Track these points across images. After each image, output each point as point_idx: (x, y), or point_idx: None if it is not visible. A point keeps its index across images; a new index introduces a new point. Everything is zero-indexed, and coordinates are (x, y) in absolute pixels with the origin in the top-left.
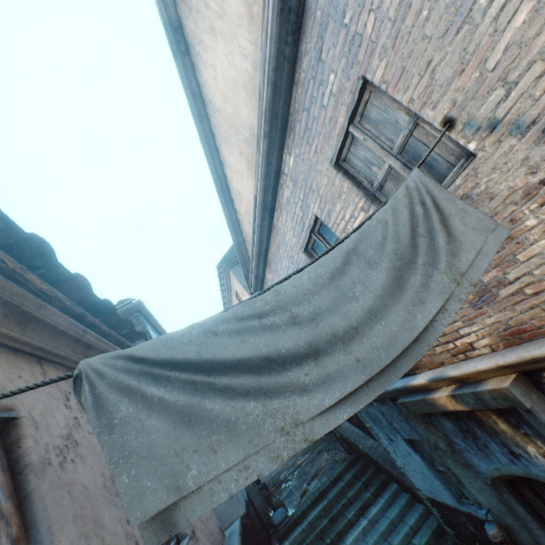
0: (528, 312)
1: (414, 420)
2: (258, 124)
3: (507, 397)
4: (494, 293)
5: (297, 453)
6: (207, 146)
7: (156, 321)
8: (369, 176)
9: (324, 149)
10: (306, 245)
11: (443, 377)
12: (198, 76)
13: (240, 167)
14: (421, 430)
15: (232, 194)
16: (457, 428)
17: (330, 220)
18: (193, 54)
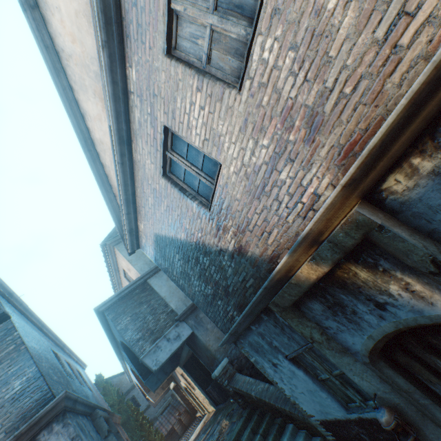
0: (353, 117)
1: (287, 318)
2: (95, 35)
3: (358, 223)
4: (321, 113)
5: (199, 433)
6: (66, 100)
7: (23, 304)
8: (197, 54)
9: (156, 40)
10: (164, 168)
11: (299, 240)
12: (50, 28)
13: (97, 110)
14: (296, 327)
15: (97, 147)
16: (326, 306)
17: (176, 122)
18: (42, 6)
